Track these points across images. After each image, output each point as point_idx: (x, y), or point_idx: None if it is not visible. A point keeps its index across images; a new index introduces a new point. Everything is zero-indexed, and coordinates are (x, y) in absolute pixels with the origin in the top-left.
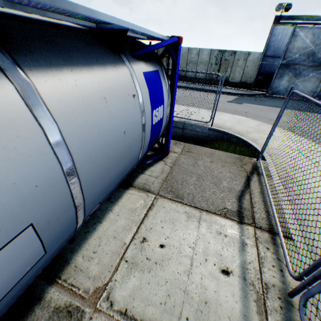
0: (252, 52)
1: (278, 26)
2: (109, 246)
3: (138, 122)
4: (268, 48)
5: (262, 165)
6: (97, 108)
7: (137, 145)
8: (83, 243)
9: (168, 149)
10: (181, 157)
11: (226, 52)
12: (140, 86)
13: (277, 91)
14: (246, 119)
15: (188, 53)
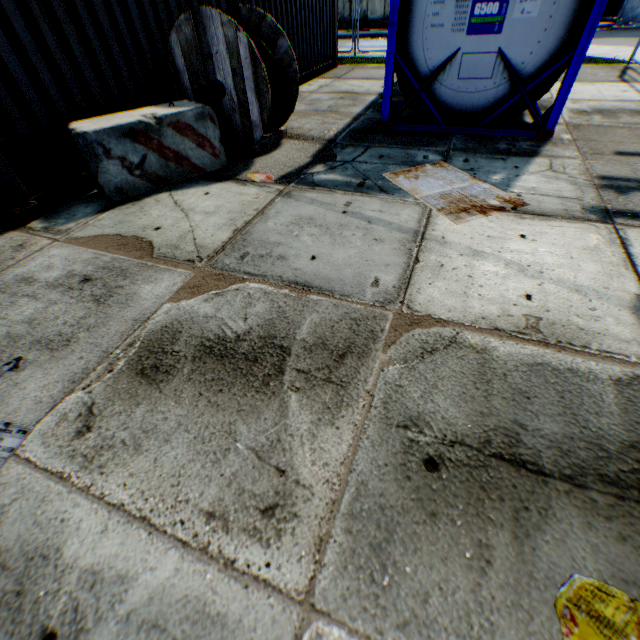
0: None
1: None
2: None
3: None
4: None
5: (633, 67)
6: None
7: None
8: None
9: None
10: None
11: None
12: None
13: (633, 18)
14: (594, 47)
15: None
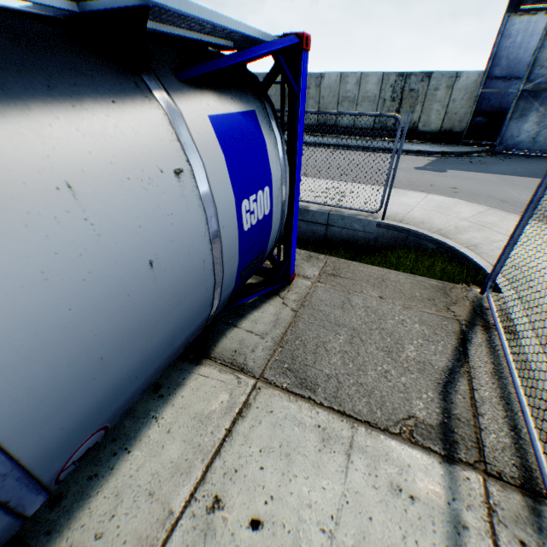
0: (463, 73)
1: (517, 17)
2: (135, 517)
3: (195, 233)
4: (495, 63)
5: (494, 304)
6: (36, 215)
7: (201, 282)
8: (79, 506)
9: (290, 272)
10: (317, 288)
11: (413, 76)
12: (199, 148)
13: (514, 144)
14: (453, 201)
15: (340, 84)
